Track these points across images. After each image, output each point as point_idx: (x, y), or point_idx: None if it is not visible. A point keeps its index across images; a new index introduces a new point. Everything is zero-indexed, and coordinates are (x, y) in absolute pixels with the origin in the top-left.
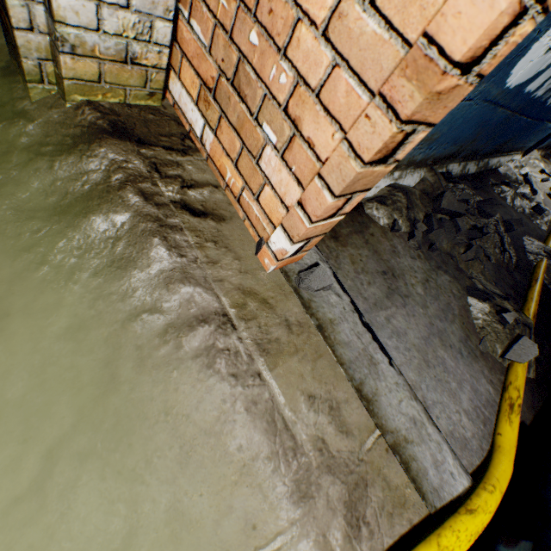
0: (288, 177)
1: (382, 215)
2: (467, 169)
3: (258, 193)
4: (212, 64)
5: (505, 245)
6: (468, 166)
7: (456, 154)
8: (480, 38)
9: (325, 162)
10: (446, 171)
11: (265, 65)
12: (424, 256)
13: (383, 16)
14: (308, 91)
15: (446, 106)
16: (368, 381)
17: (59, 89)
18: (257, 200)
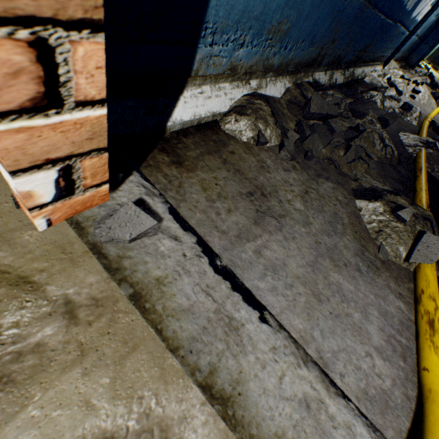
0: None
1: (243, 129)
2: (334, 78)
3: None
4: None
5: (384, 142)
6: (335, 76)
7: (319, 60)
8: None
9: None
10: (313, 81)
11: None
12: (301, 166)
13: None
14: None
15: None
16: (224, 364)
17: None
18: None
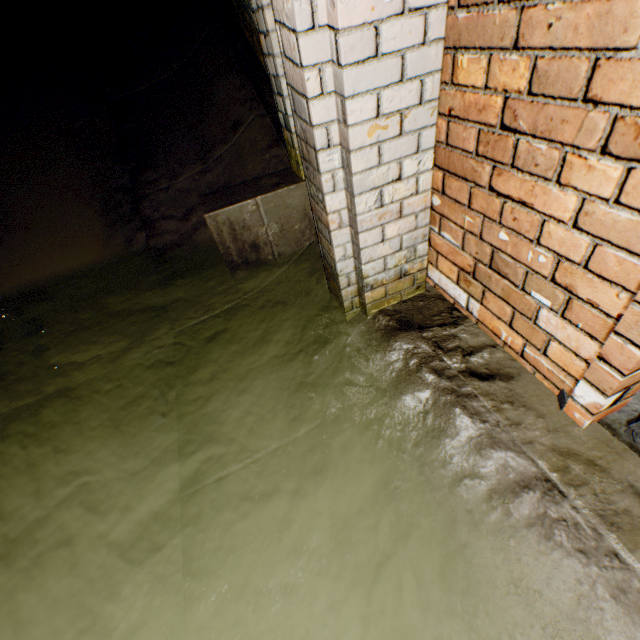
0: (576, 333)
1: None
2: None
3: (543, 348)
4: (466, 256)
5: None
6: None
7: None
8: None
9: (617, 317)
10: None
11: (519, 251)
12: None
13: (632, 209)
14: (572, 265)
15: None
16: None
17: (361, 309)
18: (544, 354)
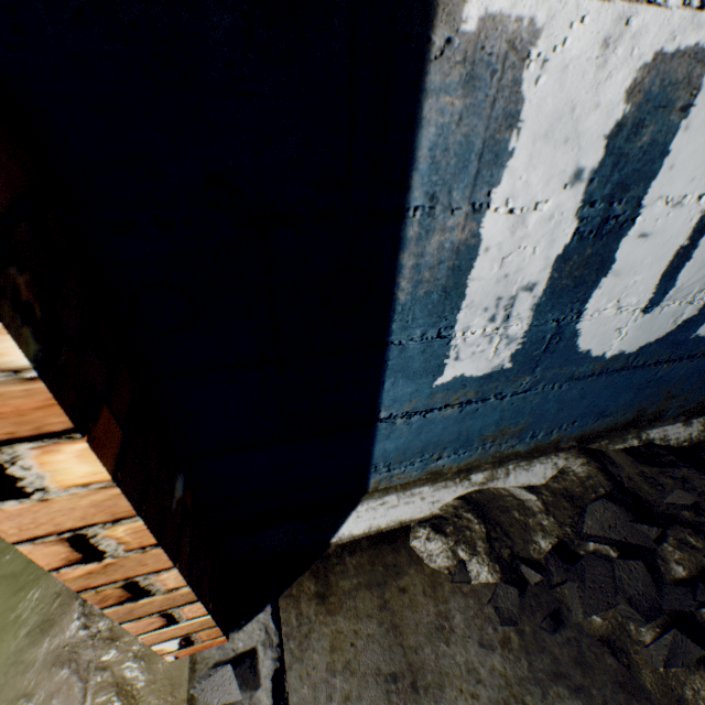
0: None
1: (437, 551)
2: None
3: None
4: None
5: None
6: None
7: (649, 416)
8: (45, 558)
9: None
10: (644, 442)
11: None
12: (524, 641)
13: None
14: None
15: (144, 563)
16: None
17: None
18: None
